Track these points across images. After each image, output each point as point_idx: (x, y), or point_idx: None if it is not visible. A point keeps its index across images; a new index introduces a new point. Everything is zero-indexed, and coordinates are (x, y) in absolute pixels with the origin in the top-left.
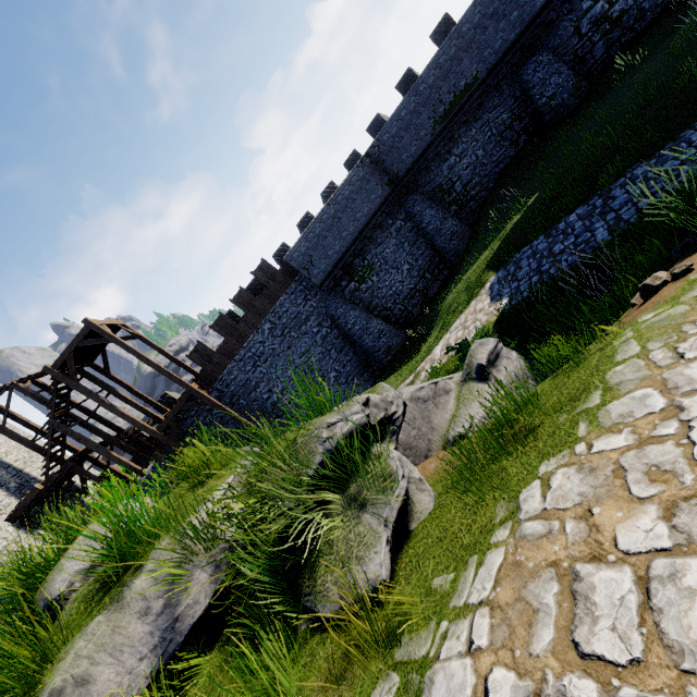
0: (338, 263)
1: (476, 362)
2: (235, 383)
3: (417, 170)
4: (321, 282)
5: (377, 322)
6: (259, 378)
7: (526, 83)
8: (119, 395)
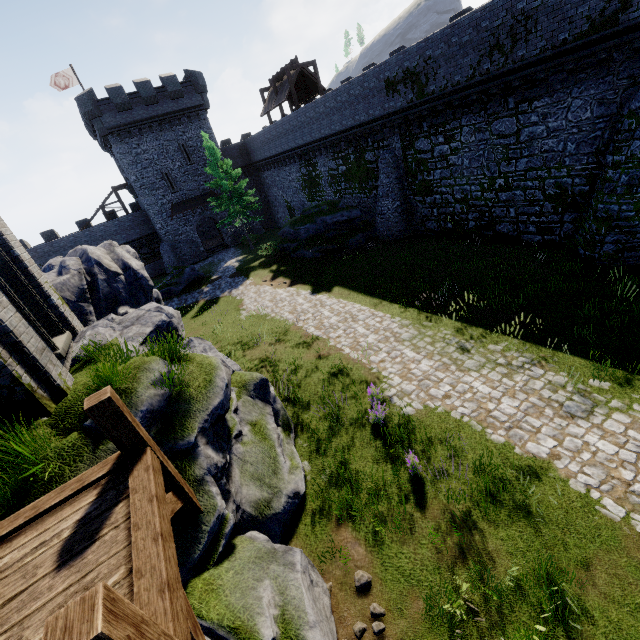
0: None
1: None
2: None
3: None
4: None
5: None
6: None
7: None
8: None
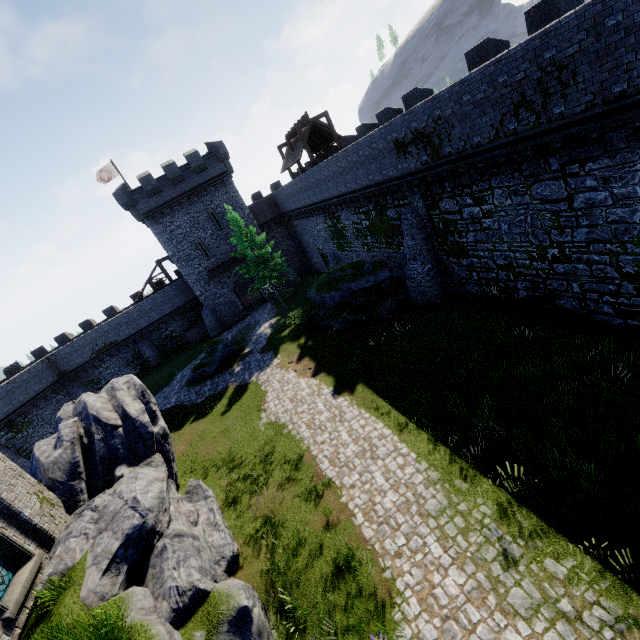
0: (3, 419)
1: None
2: None
3: (80, 370)
4: None
5: (23, 460)
6: None
7: (139, 348)
8: None
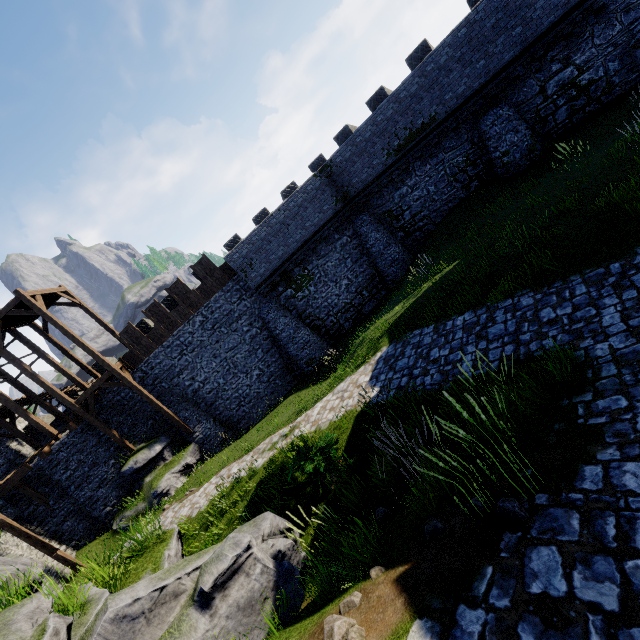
0: (277, 269)
1: (200, 584)
2: (160, 367)
3: (370, 192)
4: (257, 286)
5: (304, 333)
6: (184, 365)
7: (484, 133)
8: (48, 360)
